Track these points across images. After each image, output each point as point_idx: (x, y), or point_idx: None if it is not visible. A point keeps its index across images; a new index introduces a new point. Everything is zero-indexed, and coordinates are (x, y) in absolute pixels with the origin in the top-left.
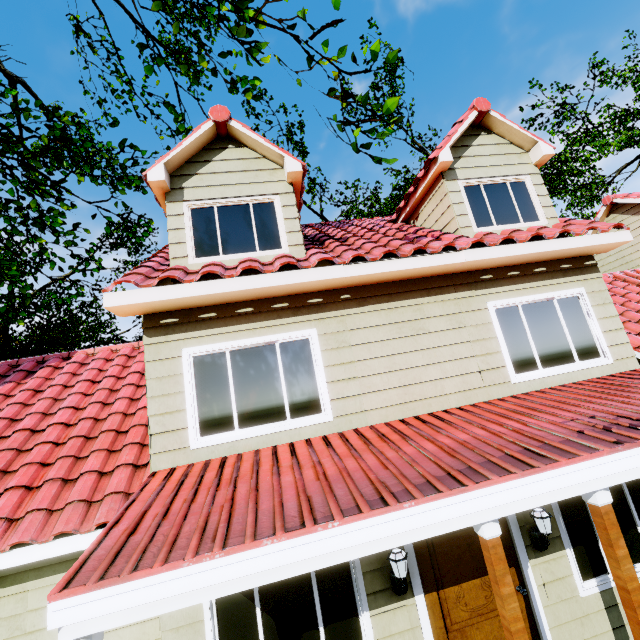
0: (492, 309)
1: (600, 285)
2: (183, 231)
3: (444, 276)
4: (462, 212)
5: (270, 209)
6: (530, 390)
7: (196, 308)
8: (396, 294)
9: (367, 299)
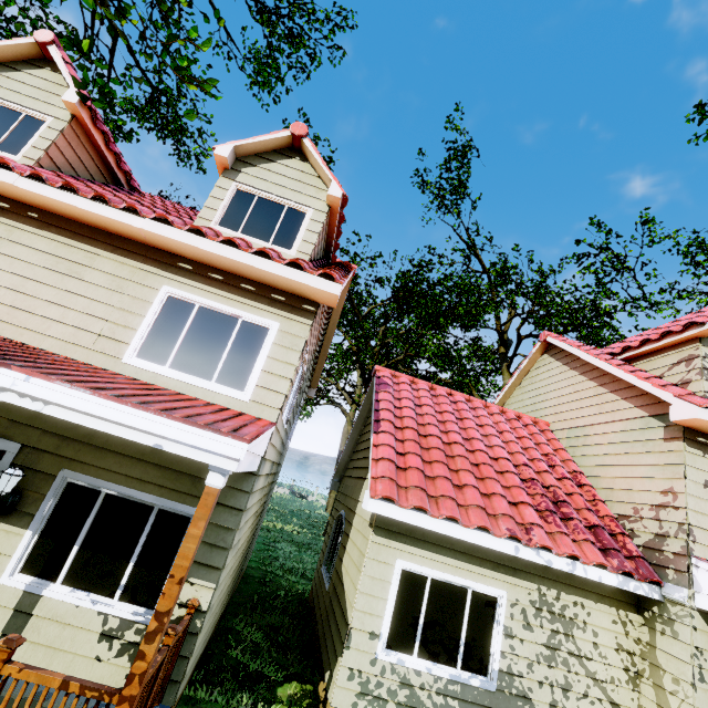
0: (165, 293)
1: (301, 331)
2: None
3: (144, 245)
4: (213, 206)
5: (38, 125)
6: (134, 377)
7: None
8: (83, 236)
9: (52, 227)
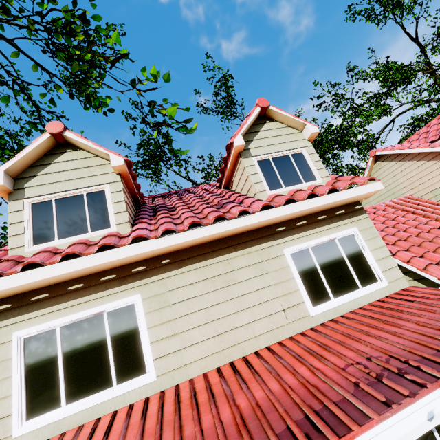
0: (288, 254)
1: (368, 223)
2: (22, 224)
3: (247, 232)
4: (257, 180)
5: (101, 196)
6: (326, 320)
7: (29, 291)
8: (209, 253)
9: (184, 261)
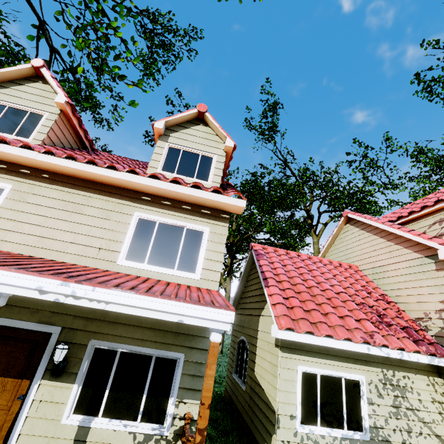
0: (136, 217)
1: (223, 231)
2: None
3: (118, 188)
4: (157, 159)
5: (39, 118)
6: (126, 273)
7: None
8: (79, 186)
9: (58, 182)
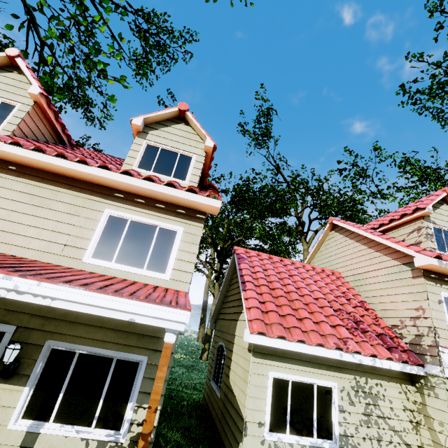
0: (107, 214)
1: (197, 231)
2: None
3: (90, 183)
4: (133, 156)
5: (11, 109)
6: (92, 271)
7: None
8: (48, 180)
9: (26, 175)
